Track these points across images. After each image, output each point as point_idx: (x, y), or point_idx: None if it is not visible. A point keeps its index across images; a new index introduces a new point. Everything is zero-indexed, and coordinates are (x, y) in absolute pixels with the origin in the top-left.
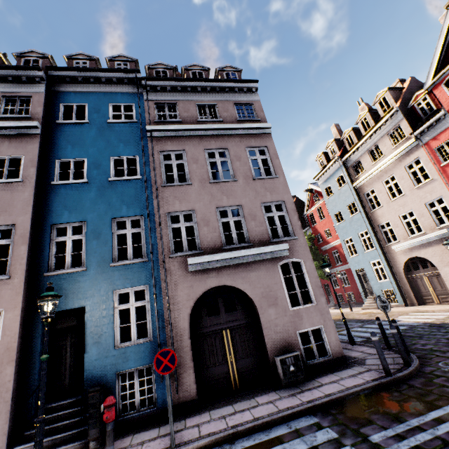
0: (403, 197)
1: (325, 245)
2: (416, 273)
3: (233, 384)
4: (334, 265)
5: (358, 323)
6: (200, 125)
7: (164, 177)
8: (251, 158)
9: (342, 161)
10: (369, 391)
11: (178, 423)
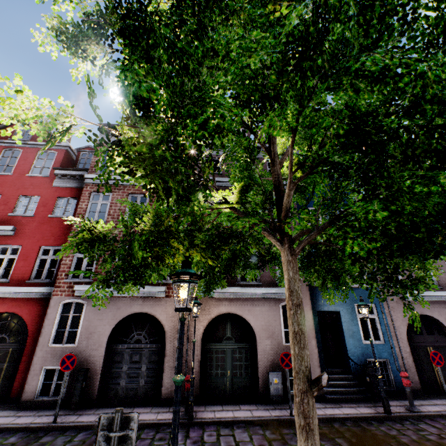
0: None
1: None
2: None
3: (440, 387)
4: None
5: None
6: None
7: None
8: None
9: None
10: None
11: (425, 401)
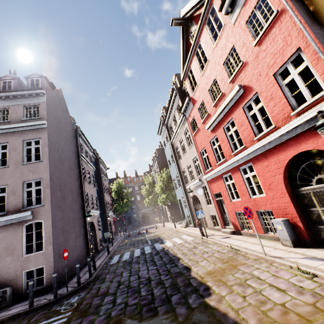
0: (186, 154)
1: None
2: (197, 205)
3: None
4: None
5: (151, 242)
6: None
7: None
8: (27, 147)
9: (164, 124)
10: (6, 319)
11: None
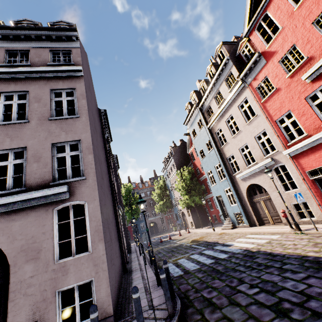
0: (239, 133)
1: (202, 177)
2: (255, 197)
3: None
4: (209, 192)
5: (203, 247)
6: None
7: None
8: (55, 99)
9: (198, 107)
10: None
11: None
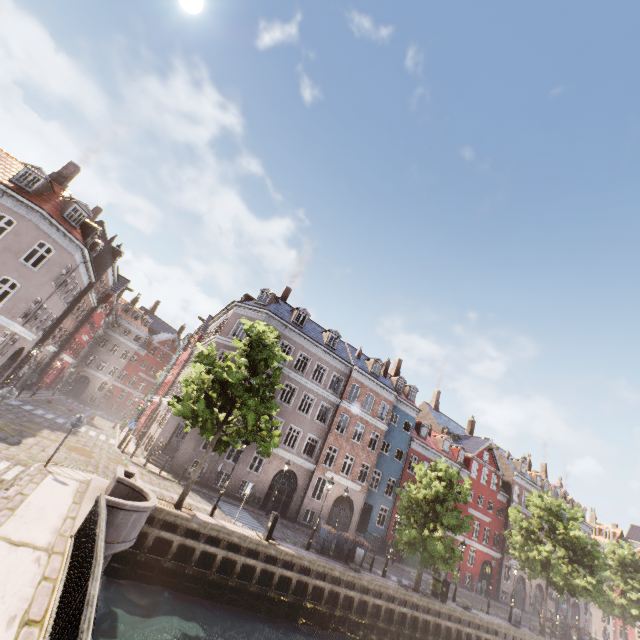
0: None
1: None
2: None
3: None
4: None
5: None
6: None
7: None
8: None
9: None
10: None
11: None
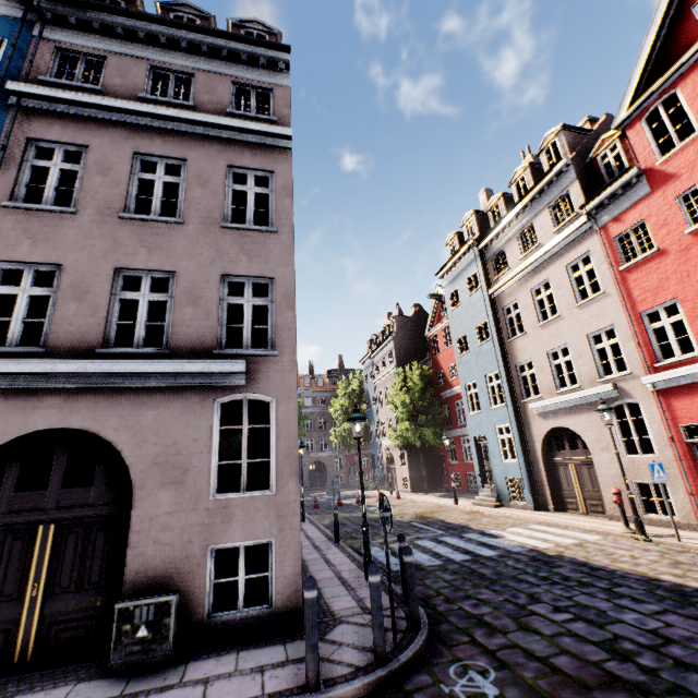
0: (557, 320)
1: (447, 391)
2: (559, 455)
3: (19, 650)
4: (456, 425)
5: (440, 529)
6: (135, 103)
7: (20, 191)
8: (234, 187)
9: (478, 248)
10: None
11: None
